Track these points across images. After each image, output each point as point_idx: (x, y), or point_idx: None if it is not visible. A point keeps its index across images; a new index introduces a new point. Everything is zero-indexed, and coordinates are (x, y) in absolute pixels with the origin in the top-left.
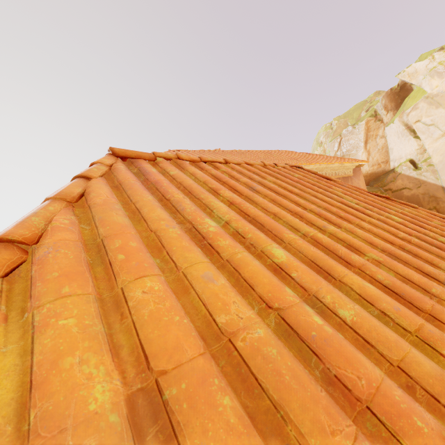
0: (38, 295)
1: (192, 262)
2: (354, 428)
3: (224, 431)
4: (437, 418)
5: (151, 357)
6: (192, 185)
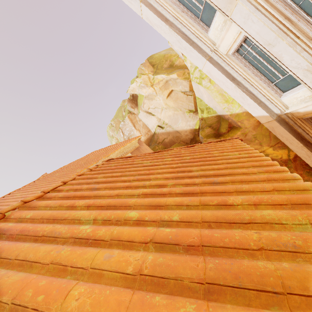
0: None
1: (92, 258)
2: (202, 257)
3: (165, 309)
4: (221, 228)
5: None
6: (53, 213)
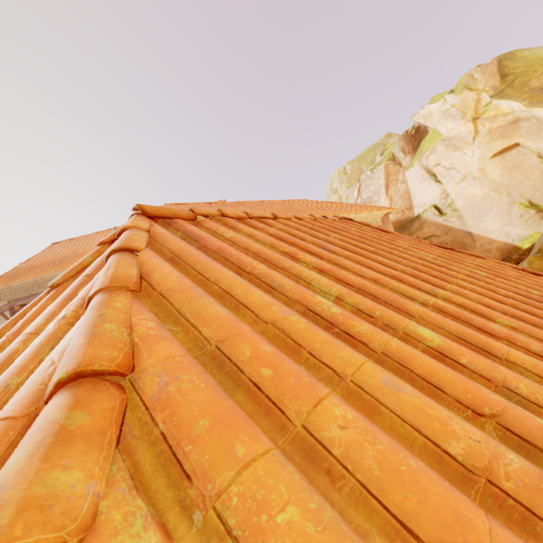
0: (201, 470)
1: (355, 364)
2: None
3: None
4: None
5: None
6: (264, 250)
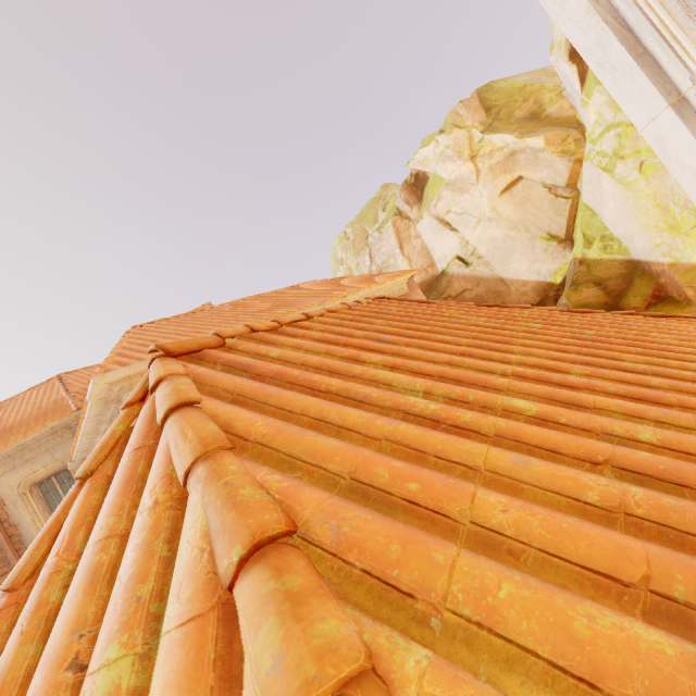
0: (418, 585)
1: (481, 453)
2: None
3: None
4: None
5: (612, 572)
6: (325, 361)
